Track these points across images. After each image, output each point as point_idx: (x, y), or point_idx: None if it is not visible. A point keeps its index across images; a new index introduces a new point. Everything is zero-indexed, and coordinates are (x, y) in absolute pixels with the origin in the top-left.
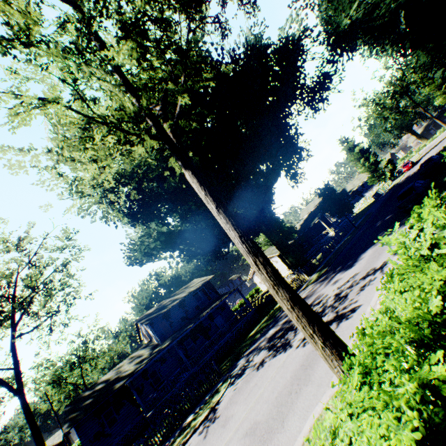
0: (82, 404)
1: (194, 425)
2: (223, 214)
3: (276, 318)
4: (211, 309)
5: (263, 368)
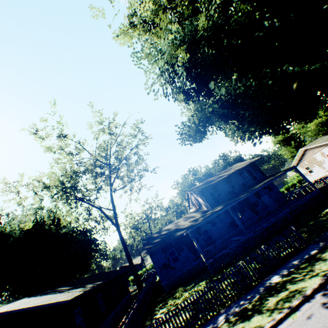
0: (153, 241)
1: (296, 290)
2: None
3: None
4: (264, 183)
5: None
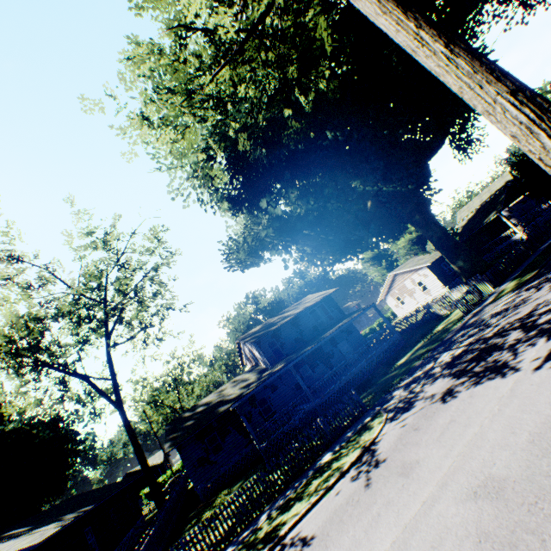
0: (183, 425)
1: (338, 467)
2: (463, 56)
3: (446, 341)
4: (337, 328)
5: (456, 399)
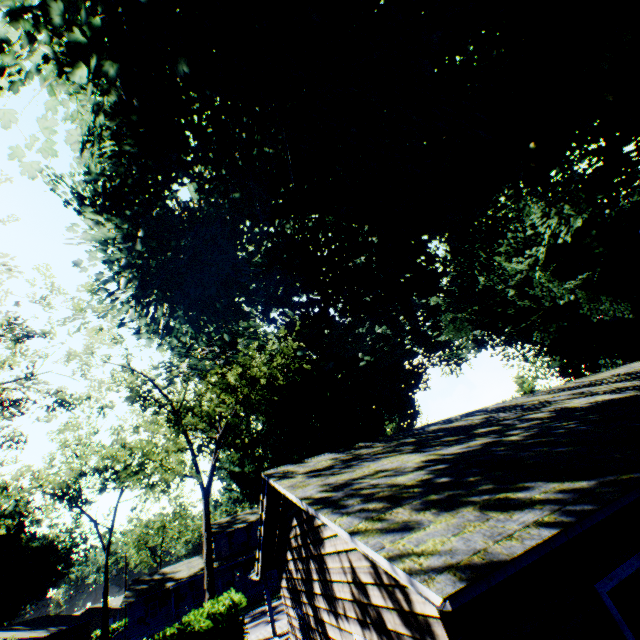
0: (141, 586)
1: None
2: (205, 536)
3: None
4: None
5: None
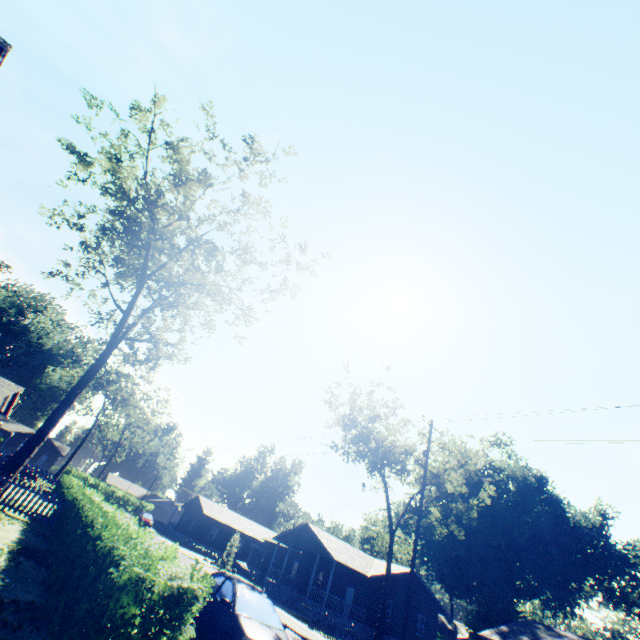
0: None
1: None
2: None
3: None
4: None
5: None
